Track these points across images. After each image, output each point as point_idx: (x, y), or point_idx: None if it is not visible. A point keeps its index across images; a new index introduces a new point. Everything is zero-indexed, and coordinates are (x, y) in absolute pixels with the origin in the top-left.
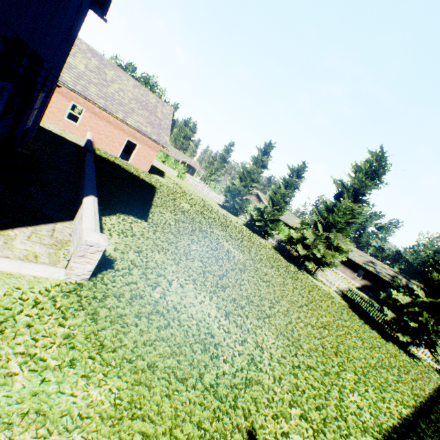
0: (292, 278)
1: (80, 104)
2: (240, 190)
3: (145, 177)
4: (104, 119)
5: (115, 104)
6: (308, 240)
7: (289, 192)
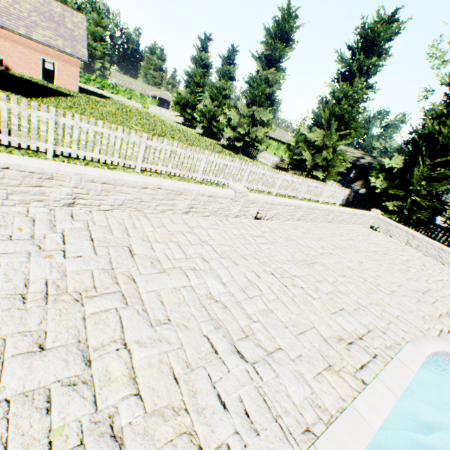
0: (206, 149)
1: None
2: (188, 99)
3: (68, 92)
4: (8, 40)
5: (13, 20)
6: (233, 121)
7: (225, 84)
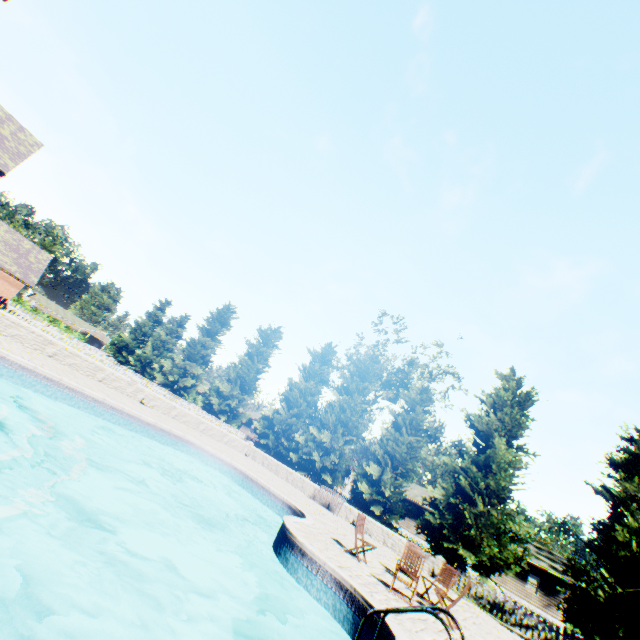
0: None
1: None
2: (129, 343)
3: None
4: None
5: None
6: (166, 368)
7: (172, 339)
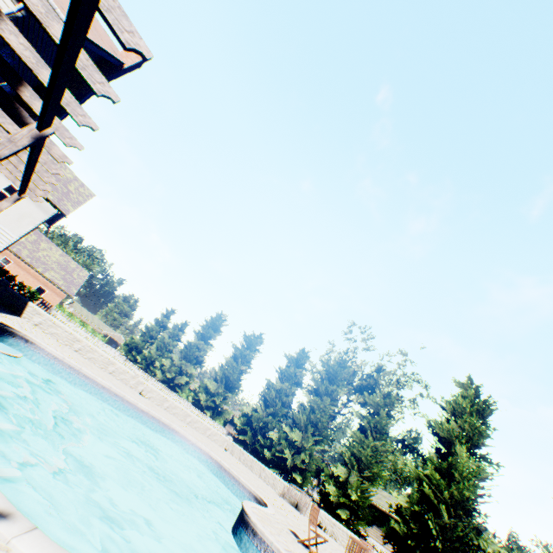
0: None
1: (11, 258)
2: (139, 344)
3: None
4: (26, 270)
5: (39, 263)
6: (165, 366)
7: (173, 341)
